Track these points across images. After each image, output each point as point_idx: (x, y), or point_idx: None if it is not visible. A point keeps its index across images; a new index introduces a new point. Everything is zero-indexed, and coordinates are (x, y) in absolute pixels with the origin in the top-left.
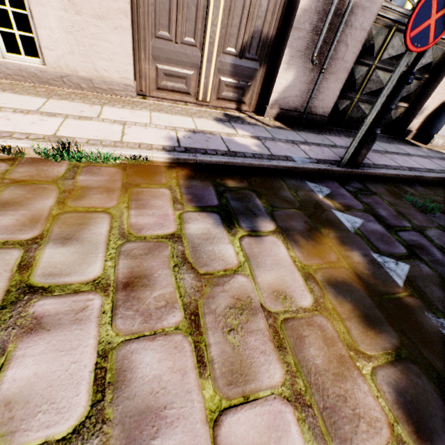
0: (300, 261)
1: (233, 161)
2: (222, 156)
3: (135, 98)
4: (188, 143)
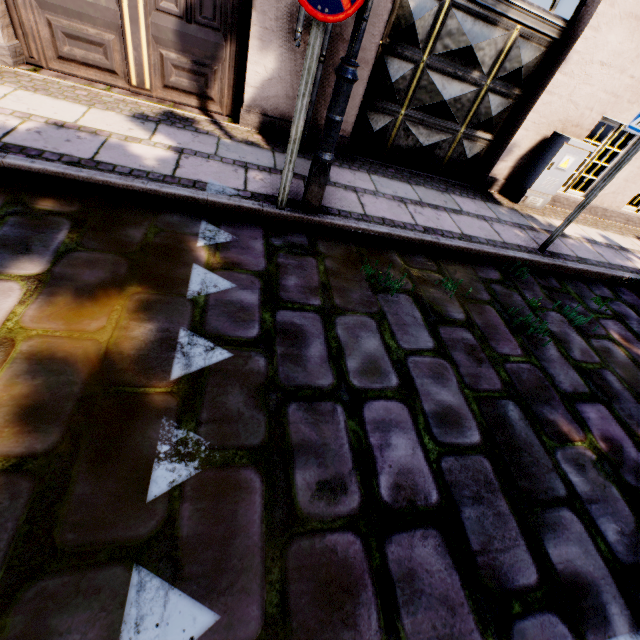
0: (20, 321)
1: (72, 173)
2: (64, 164)
3: (13, 67)
4: (22, 139)
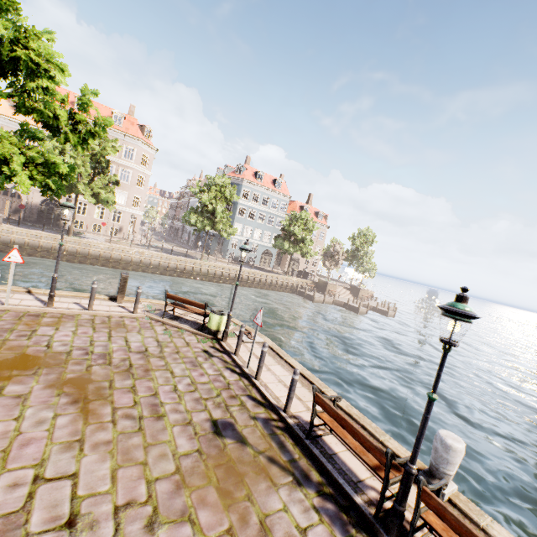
0: None
1: None
2: None
3: None
4: None
